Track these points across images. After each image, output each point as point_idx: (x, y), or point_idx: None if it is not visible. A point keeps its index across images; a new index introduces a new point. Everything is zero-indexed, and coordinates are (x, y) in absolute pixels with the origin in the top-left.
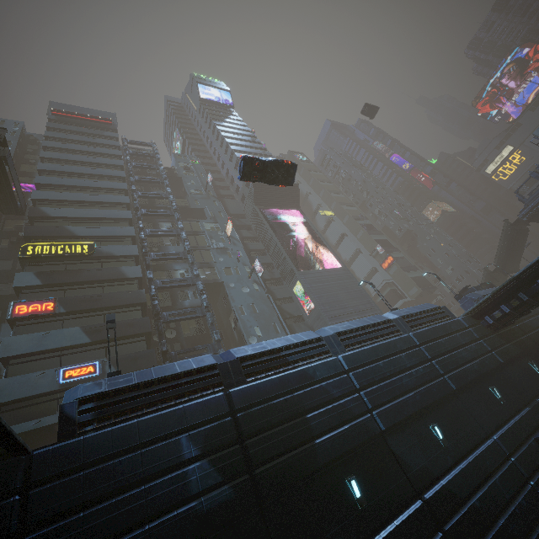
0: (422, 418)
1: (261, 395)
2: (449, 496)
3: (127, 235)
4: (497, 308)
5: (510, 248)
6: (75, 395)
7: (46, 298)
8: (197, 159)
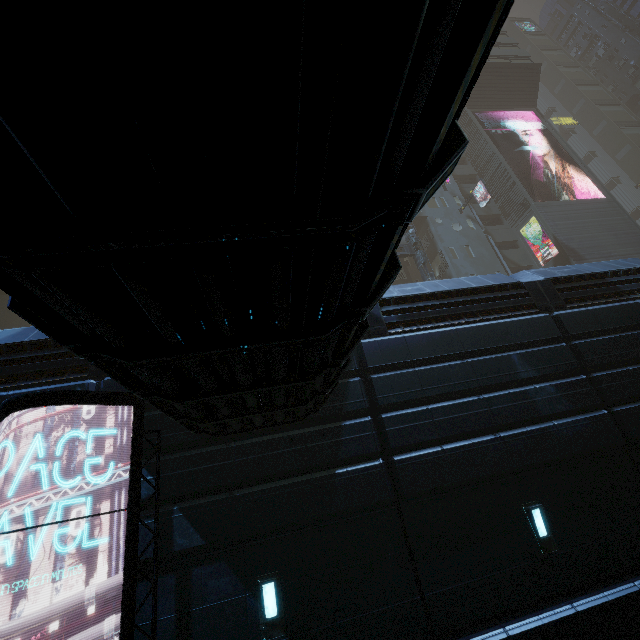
0: None
1: (600, 324)
2: None
3: None
4: None
5: None
6: None
7: None
8: None
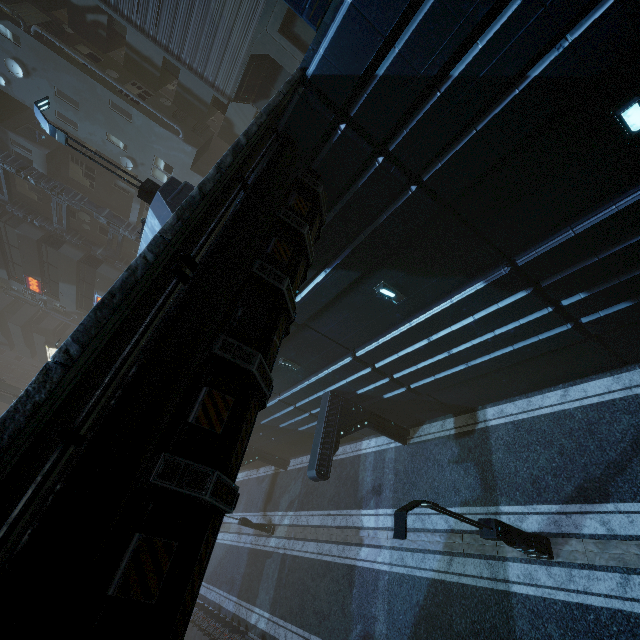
0: None
1: None
2: None
3: None
4: None
5: None
6: None
7: (24, 278)
8: None
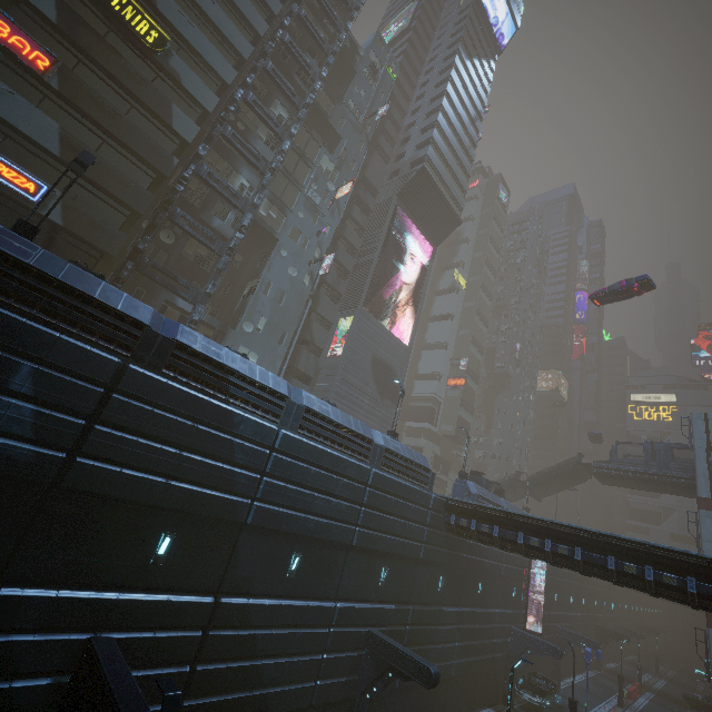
0: (296, 542)
1: (160, 397)
2: (243, 614)
3: (220, 74)
4: (469, 518)
5: (556, 478)
6: None
7: (46, 47)
8: (396, 70)
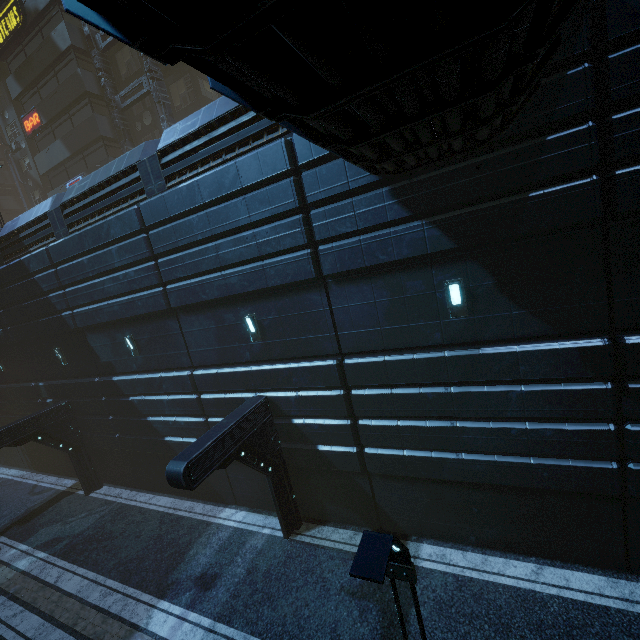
0: (122, 327)
1: (2, 280)
2: (115, 387)
3: None
4: None
5: None
6: None
7: (31, 109)
8: None
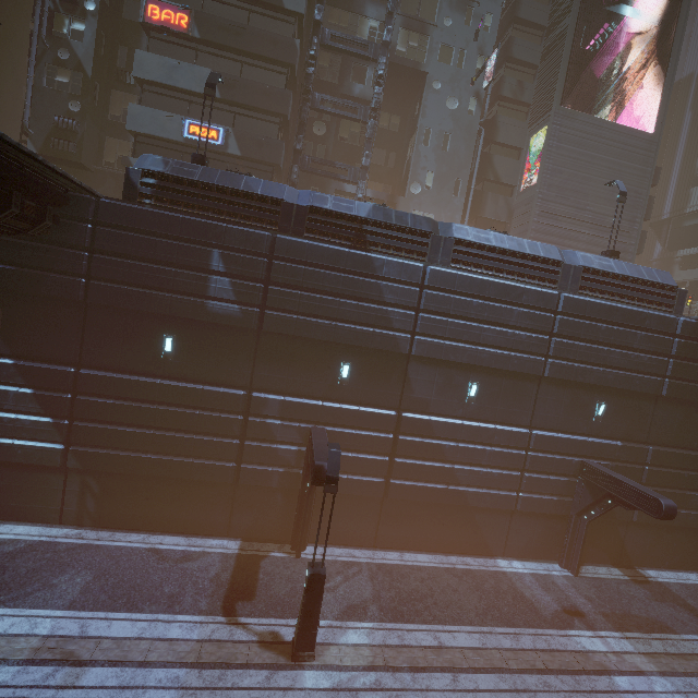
0: (470, 372)
1: (306, 257)
2: (426, 427)
3: None
4: None
5: None
6: (142, 164)
7: (181, 5)
8: None
